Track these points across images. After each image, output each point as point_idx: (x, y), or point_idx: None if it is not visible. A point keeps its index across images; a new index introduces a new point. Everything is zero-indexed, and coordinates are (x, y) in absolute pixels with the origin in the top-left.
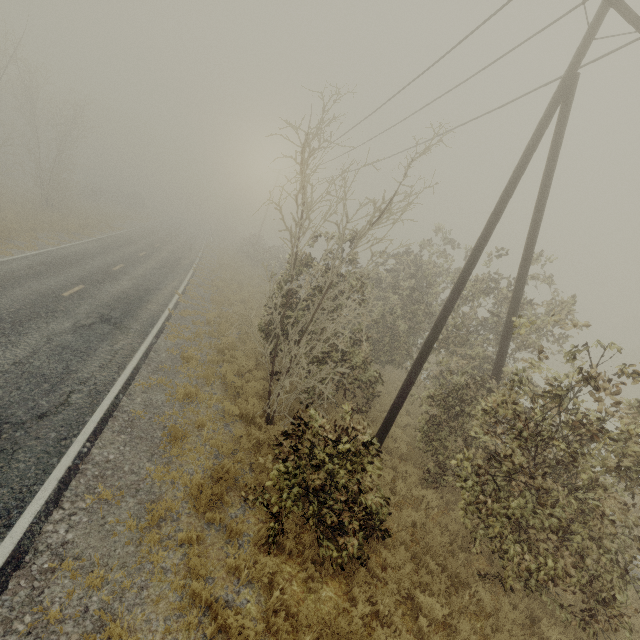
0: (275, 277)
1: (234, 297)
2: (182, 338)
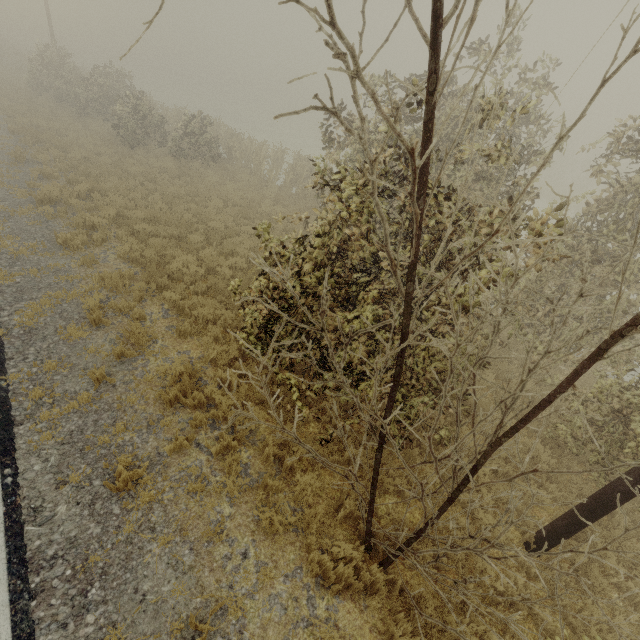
0: (135, 137)
1: (101, 220)
2: (69, 408)
